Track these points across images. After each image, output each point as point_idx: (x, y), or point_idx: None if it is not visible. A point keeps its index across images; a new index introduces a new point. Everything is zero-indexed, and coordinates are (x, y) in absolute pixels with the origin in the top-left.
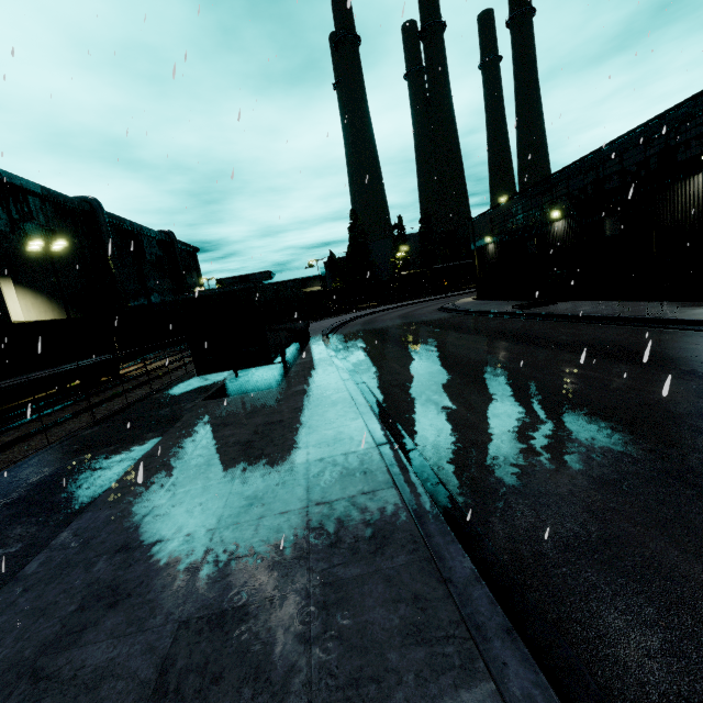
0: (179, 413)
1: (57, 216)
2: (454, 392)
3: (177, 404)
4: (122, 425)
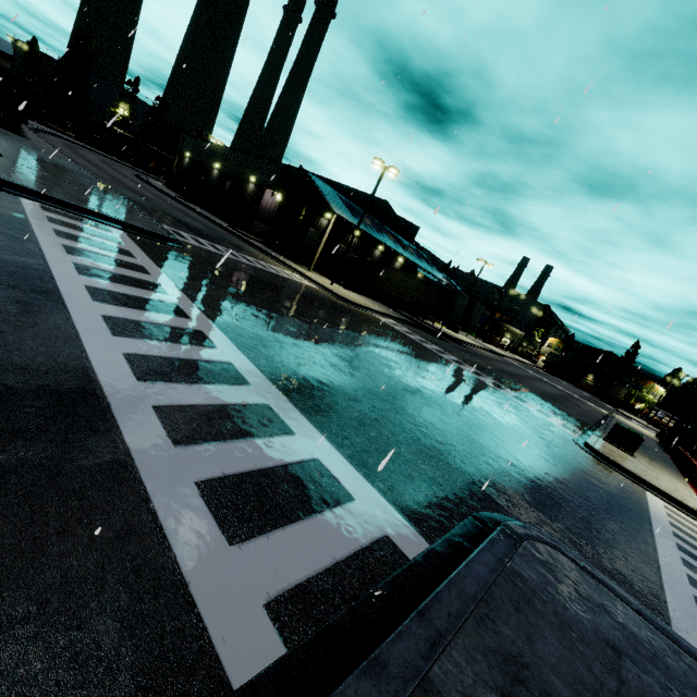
0: None
1: None
2: (120, 186)
3: None
4: None
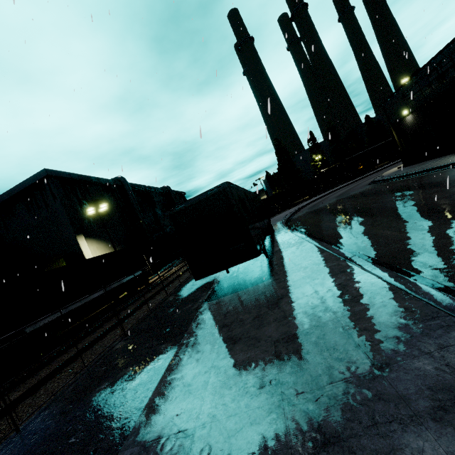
0: (187, 315)
1: (103, 192)
2: None
3: (185, 305)
4: (143, 335)
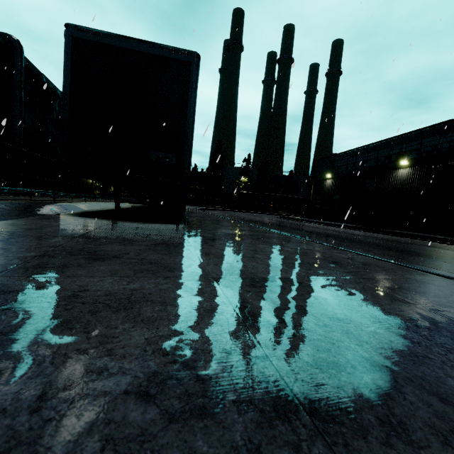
0: None
1: None
2: None
3: None
4: None
